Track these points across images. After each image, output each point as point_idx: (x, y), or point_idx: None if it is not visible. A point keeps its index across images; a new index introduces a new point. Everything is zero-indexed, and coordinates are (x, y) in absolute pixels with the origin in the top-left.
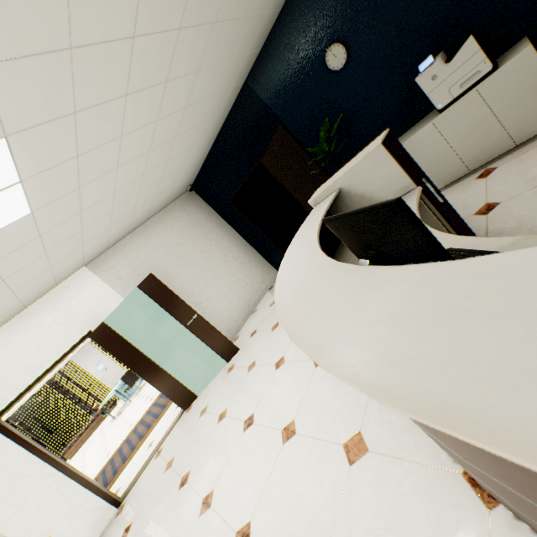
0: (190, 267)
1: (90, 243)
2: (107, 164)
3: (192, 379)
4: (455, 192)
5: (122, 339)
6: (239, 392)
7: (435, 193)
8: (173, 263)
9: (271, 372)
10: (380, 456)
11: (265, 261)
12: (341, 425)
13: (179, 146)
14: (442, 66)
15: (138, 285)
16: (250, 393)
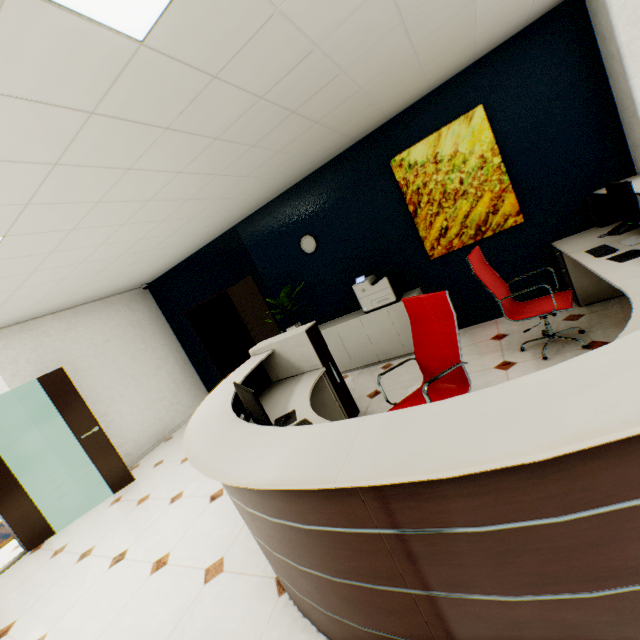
0: (111, 369)
1: (1, 316)
2: (74, 260)
3: (57, 510)
4: (367, 373)
5: None
6: (118, 527)
7: (336, 374)
8: (91, 361)
9: (164, 507)
10: (230, 574)
11: (202, 384)
12: (210, 553)
13: (152, 255)
14: (369, 286)
15: (40, 377)
16: (131, 528)
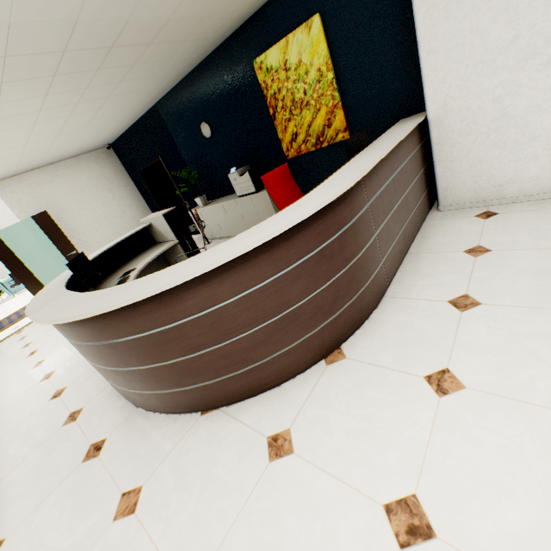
0: (87, 211)
1: None
2: (18, 144)
3: None
4: None
5: (10, 250)
6: None
7: (189, 245)
8: (73, 204)
9: None
10: None
11: None
12: None
13: (90, 131)
14: (238, 177)
15: (33, 216)
16: None
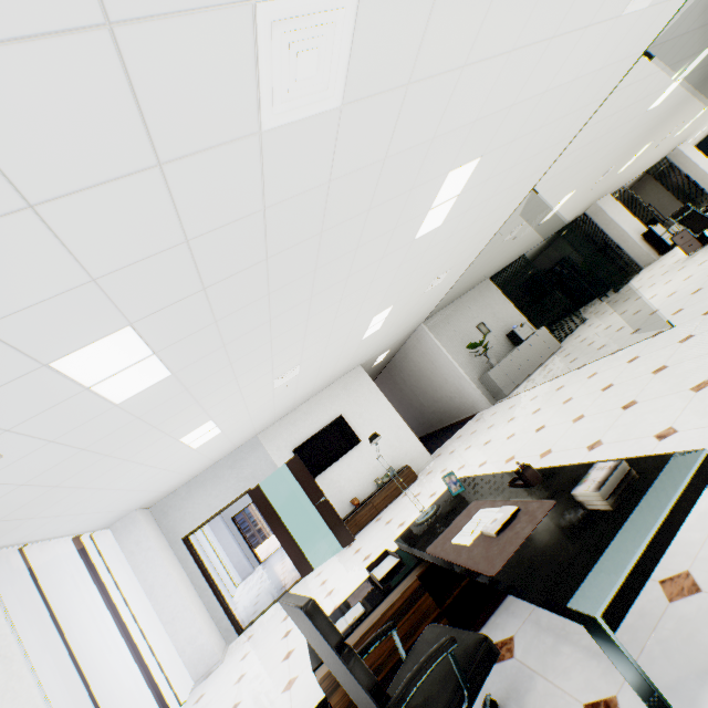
0: None
1: None
2: None
3: None
4: None
5: None
6: None
7: None
8: None
9: None
10: None
11: None
12: None
13: None
14: None
15: None
16: None
